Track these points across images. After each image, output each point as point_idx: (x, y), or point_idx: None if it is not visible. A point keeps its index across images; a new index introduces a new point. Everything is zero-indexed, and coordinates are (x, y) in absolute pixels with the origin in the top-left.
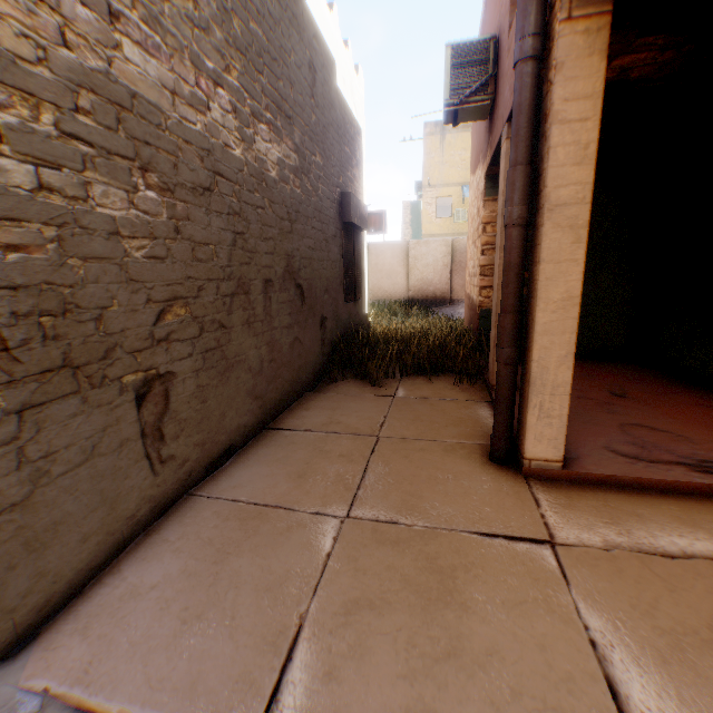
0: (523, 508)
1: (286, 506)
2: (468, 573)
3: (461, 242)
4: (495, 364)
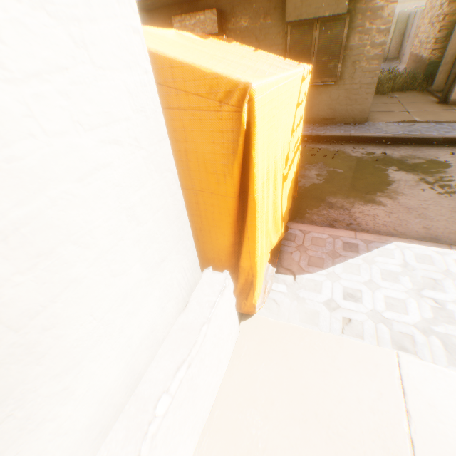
0: (447, 108)
1: (391, 111)
2: (438, 113)
3: (404, 15)
4: (436, 82)
